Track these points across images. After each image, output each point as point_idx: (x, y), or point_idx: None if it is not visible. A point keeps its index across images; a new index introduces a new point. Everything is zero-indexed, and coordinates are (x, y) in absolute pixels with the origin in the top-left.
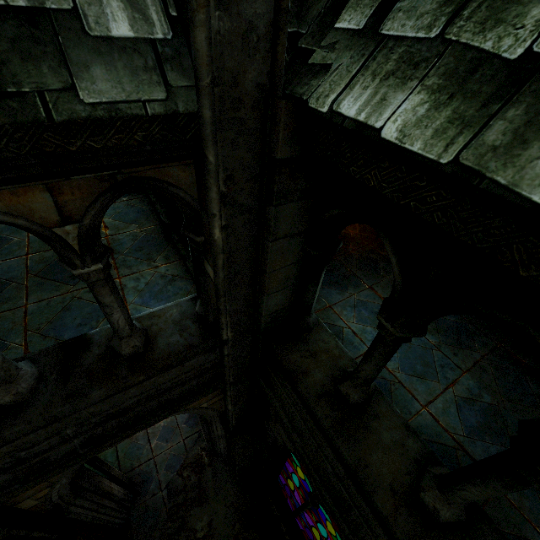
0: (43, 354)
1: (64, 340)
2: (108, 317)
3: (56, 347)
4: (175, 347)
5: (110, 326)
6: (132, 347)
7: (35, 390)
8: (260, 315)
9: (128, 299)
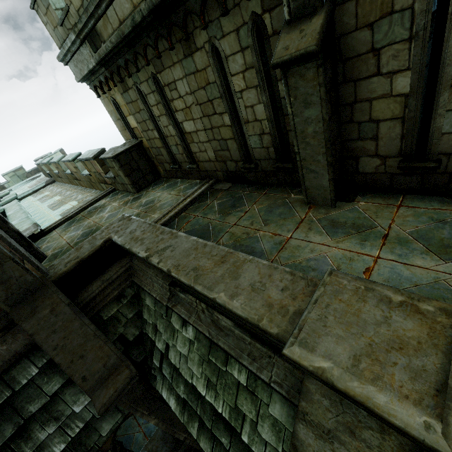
0: None
1: None
2: None
3: None
4: None
5: None
6: None
7: None
8: None
9: (140, 422)
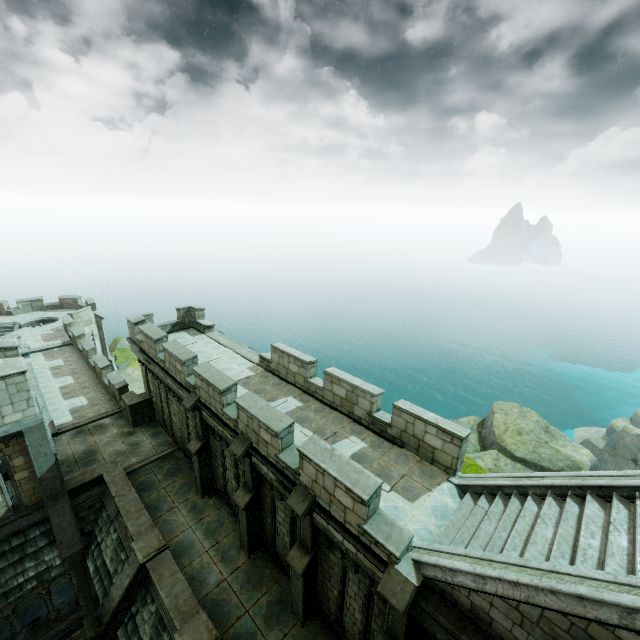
0: (27, 625)
1: (26, 623)
2: (48, 608)
3: (31, 622)
4: (67, 612)
5: (48, 610)
6: (54, 615)
7: (26, 635)
8: (93, 594)
9: (53, 597)
